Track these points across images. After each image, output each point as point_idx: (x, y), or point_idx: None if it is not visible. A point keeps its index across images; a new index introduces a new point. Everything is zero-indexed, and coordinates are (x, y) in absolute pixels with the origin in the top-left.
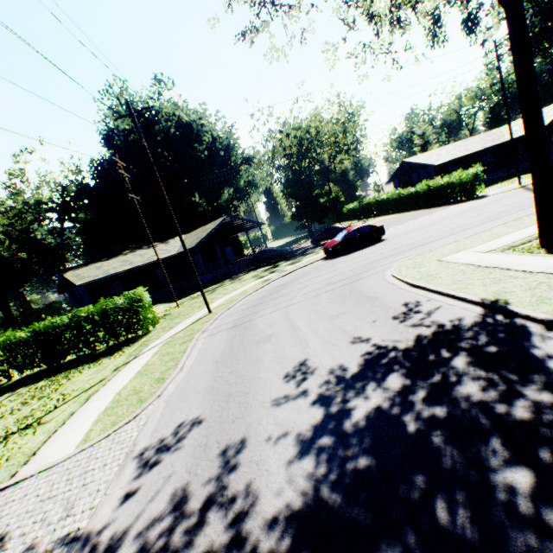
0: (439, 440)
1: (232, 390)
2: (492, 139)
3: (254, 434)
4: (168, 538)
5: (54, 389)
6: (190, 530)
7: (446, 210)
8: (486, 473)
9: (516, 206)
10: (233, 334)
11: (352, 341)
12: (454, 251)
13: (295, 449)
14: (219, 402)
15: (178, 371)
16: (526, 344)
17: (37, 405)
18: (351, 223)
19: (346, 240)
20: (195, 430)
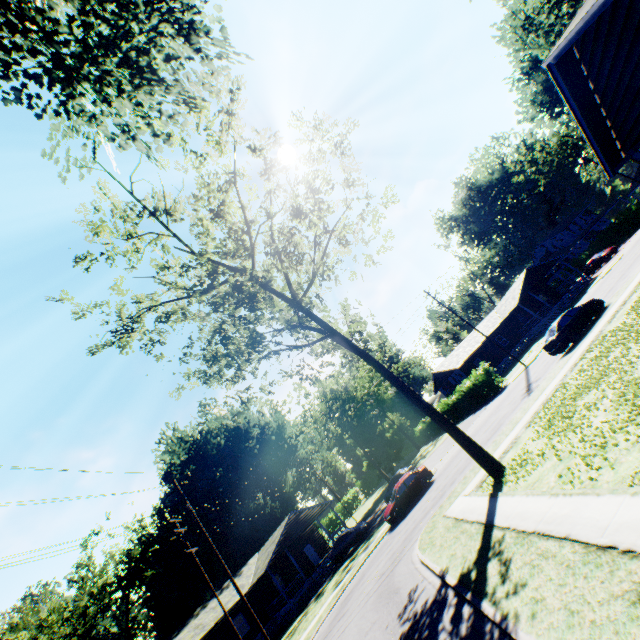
0: None
1: None
2: (492, 323)
3: None
4: None
5: None
6: None
7: (480, 416)
8: None
9: (510, 407)
10: None
11: None
12: (456, 496)
13: None
14: None
15: None
16: (440, 618)
17: None
18: (426, 448)
19: (399, 499)
20: None
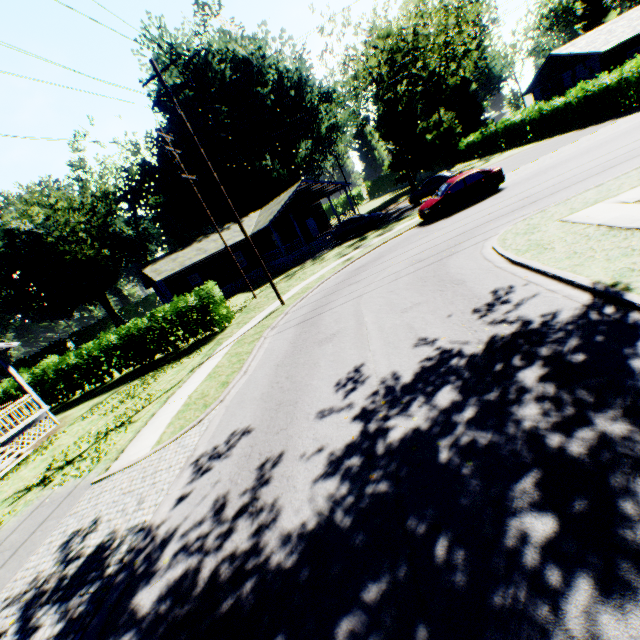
0: (467, 472)
1: (283, 399)
2: None
3: (292, 448)
4: (204, 539)
5: (144, 389)
6: (222, 534)
7: (607, 129)
8: (503, 515)
9: None
10: (299, 332)
11: (416, 343)
12: (588, 203)
13: (324, 468)
14: (269, 411)
15: (242, 374)
16: (627, 351)
17: (130, 404)
18: (468, 165)
19: (448, 197)
20: (244, 440)
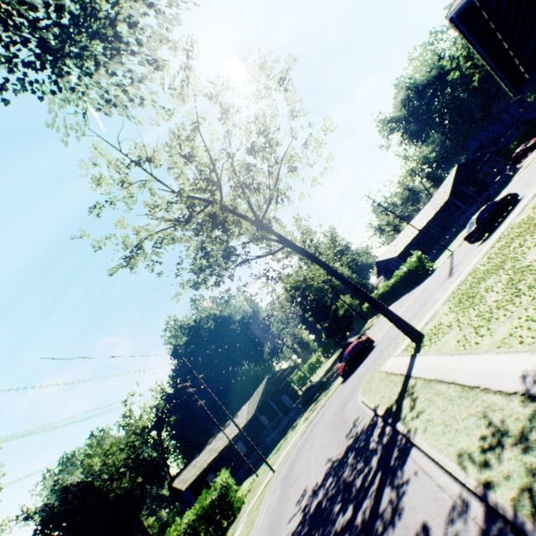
0: (328, 504)
1: (275, 525)
2: (426, 216)
3: None
4: None
5: None
6: None
7: (412, 295)
8: (332, 510)
9: (435, 288)
10: (283, 485)
11: (326, 462)
12: (388, 357)
13: None
14: (269, 535)
15: (254, 528)
16: (371, 435)
17: None
18: (371, 320)
19: (348, 361)
20: None
